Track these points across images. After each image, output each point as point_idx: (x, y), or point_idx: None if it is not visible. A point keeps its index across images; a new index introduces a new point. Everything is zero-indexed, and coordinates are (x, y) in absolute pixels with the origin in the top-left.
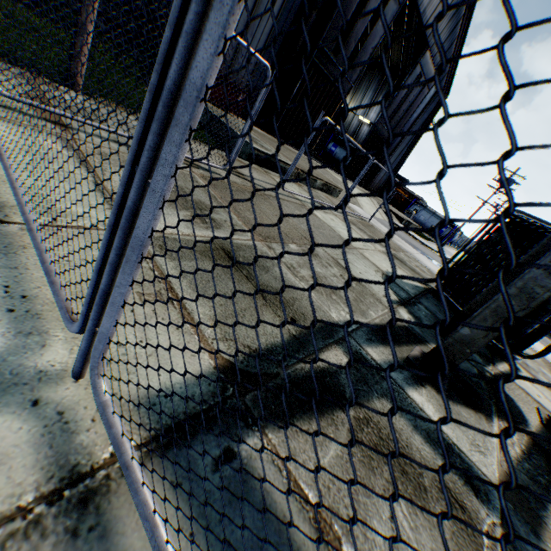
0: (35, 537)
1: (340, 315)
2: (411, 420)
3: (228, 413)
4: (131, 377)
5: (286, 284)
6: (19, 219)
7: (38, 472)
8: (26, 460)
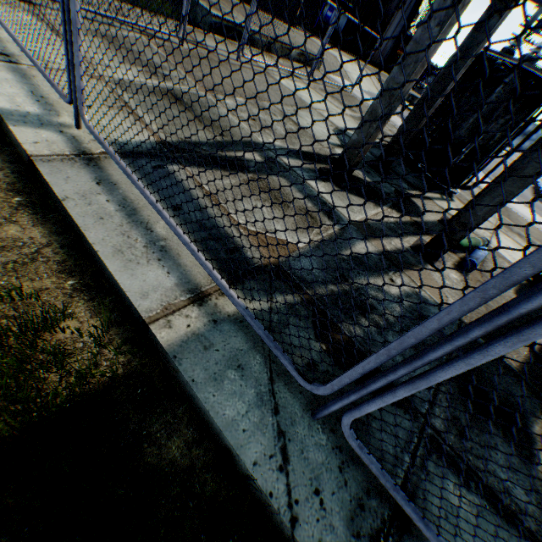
0: (73, 162)
1: (267, 141)
2: (299, 189)
3: (163, 156)
4: (106, 134)
5: (223, 118)
6: (26, 64)
7: (69, 149)
8: (63, 145)
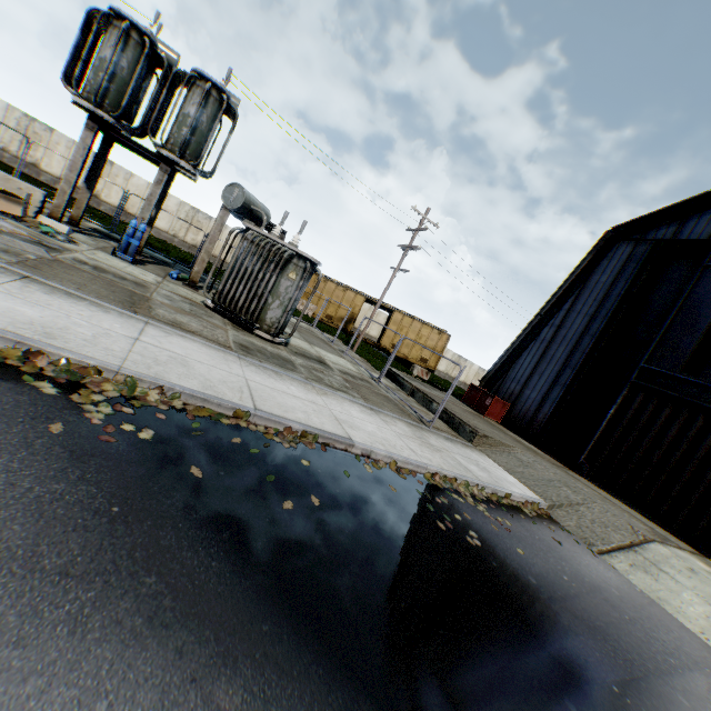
0: None
1: None
2: None
3: None
4: None
5: None
6: None
7: None
8: None
